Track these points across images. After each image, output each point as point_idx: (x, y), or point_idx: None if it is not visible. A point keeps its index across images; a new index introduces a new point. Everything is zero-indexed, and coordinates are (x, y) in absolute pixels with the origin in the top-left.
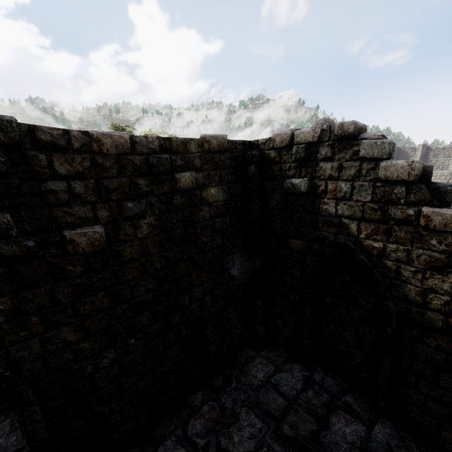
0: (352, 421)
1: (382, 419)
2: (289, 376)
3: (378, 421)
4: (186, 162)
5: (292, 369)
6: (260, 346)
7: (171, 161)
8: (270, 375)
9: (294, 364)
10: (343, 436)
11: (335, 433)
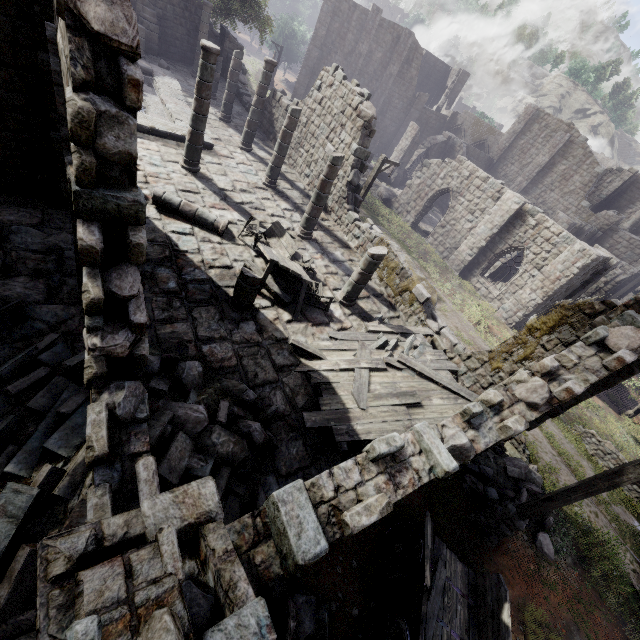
0: (39, 290)
1: (74, 307)
2: (41, 236)
3: (67, 305)
4: None
5: (54, 234)
6: (60, 206)
7: None
8: (19, 223)
9: (65, 234)
10: (6, 290)
11: (1, 284)
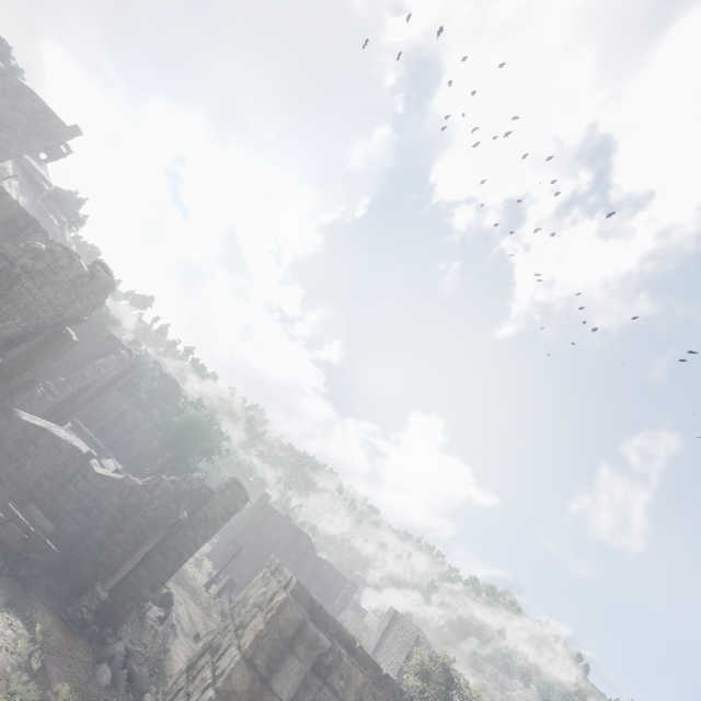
0: None
1: None
2: None
3: None
4: (100, 333)
5: None
6: None
7: (96, 328)
8: None
9: None
10: None
11: None
